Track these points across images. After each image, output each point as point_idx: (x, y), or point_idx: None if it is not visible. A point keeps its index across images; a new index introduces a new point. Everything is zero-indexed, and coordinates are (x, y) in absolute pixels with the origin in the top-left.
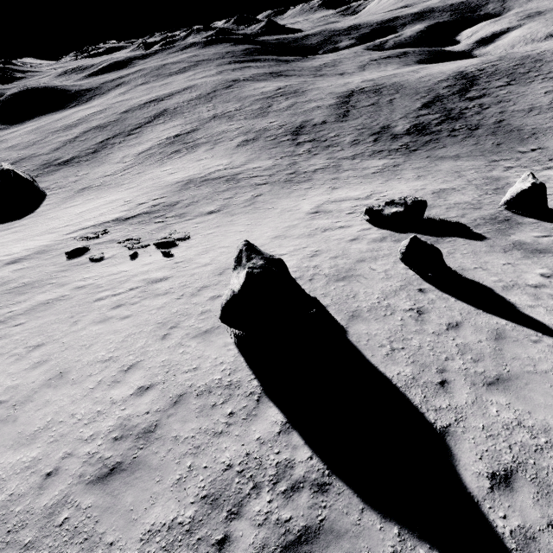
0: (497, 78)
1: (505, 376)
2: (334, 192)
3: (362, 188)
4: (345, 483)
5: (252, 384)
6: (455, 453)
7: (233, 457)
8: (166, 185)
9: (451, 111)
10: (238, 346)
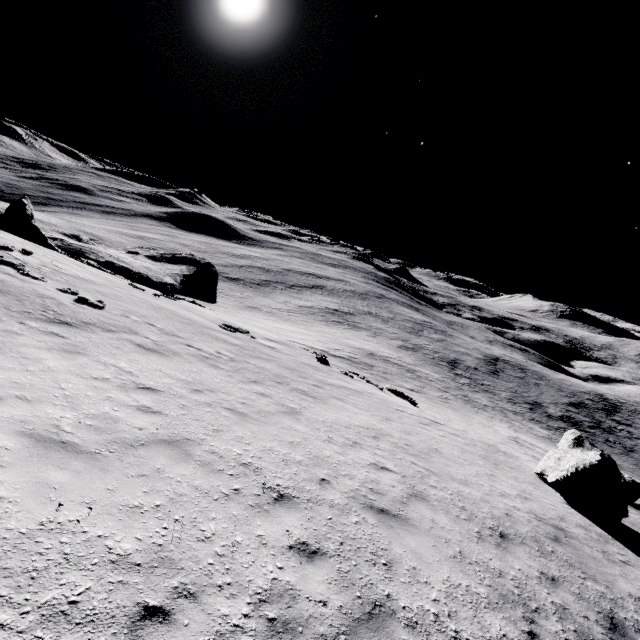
0: (639, 417)
1: None
2: (518, 433)
3: (543, 444)
4: None
5: (617, 542)
6: None
7: None
8: (349, 345)
9: (600, 423)
10: (573, 508)
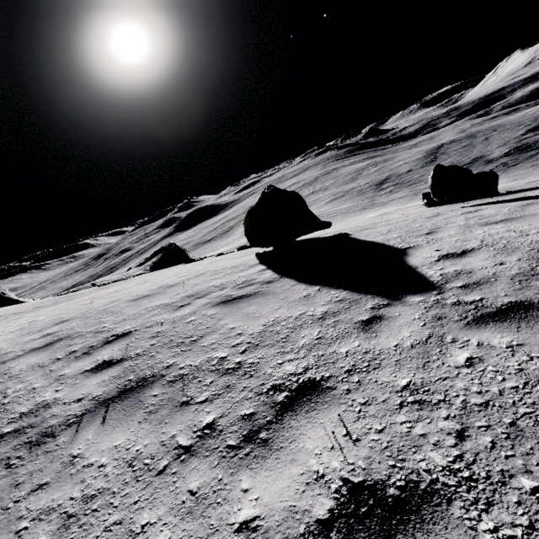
0: None
1: (516, 217)
2: (405, 205)
3: None
4: (290, 278)
5: (254, 262)
6: (410, 253)
7: (217, 283)
8: None
9: None
10: (257, 255)
